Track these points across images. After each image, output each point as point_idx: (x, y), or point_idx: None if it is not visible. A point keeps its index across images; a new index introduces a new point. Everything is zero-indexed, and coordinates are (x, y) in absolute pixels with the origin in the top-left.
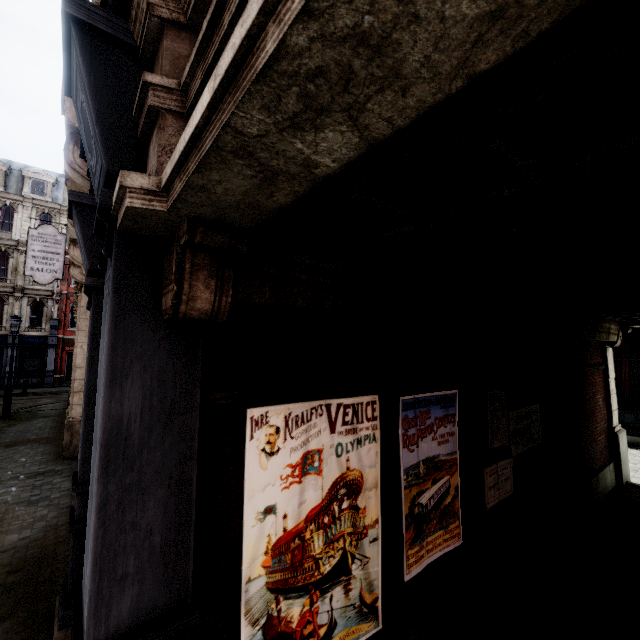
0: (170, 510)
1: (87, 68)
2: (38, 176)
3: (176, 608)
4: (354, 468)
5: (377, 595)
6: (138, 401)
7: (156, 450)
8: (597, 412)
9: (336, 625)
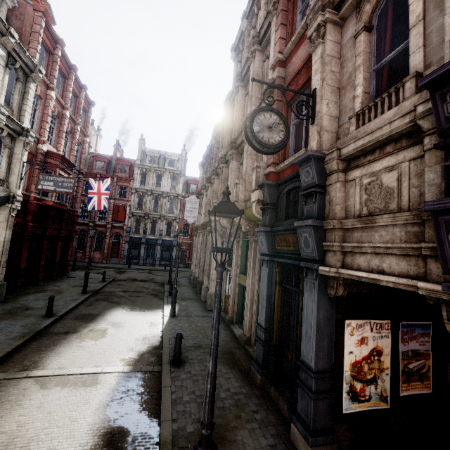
0: (328, 345)
1: (314, 235)
2: (171, 157)
3: (330, 370)
4: (379, 346)
5: (387, 395)
6: (322, 316)
7: (326, 329)
8: None
9: (371, 398)
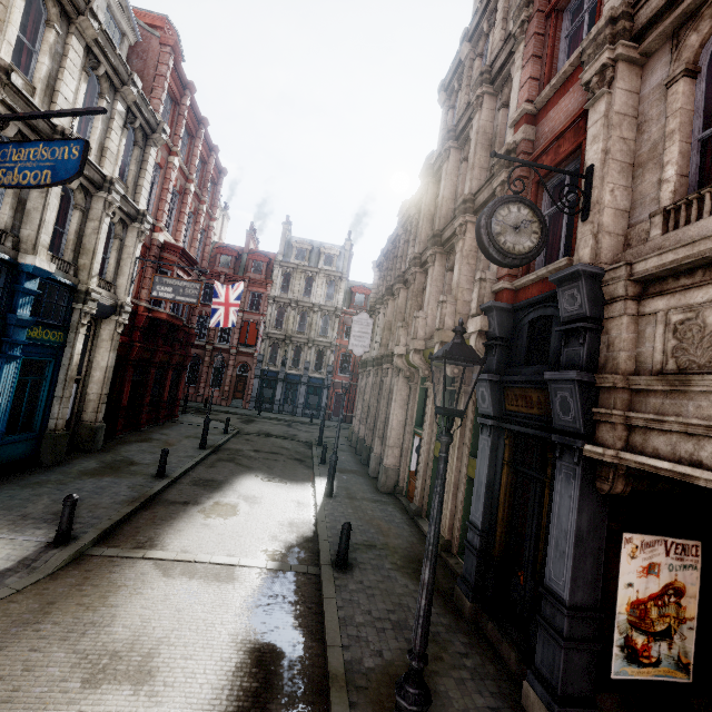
0: (594, 568)
1: (579, 396)
2: (329, 251)
3: (594, 608)
4: (679, 581)
5: (689, 662)
6: (585, 521)
7: (590, 542)
8: None
9: (661, 662)
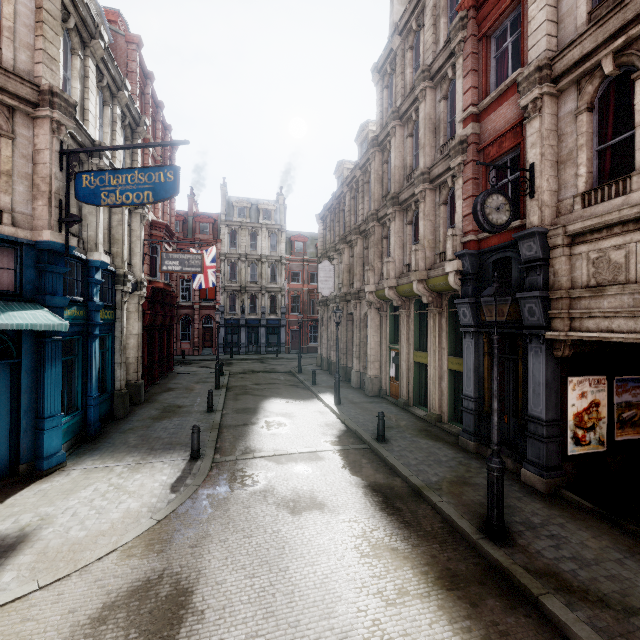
0: (555, 399)
1: (541, 305)
2: (266, 207)
3: (557, 419)
4: (597, 399)
5: (604, 440)
6: (549, 374)
7: (553, 385)
8: None
9: (591, 442)
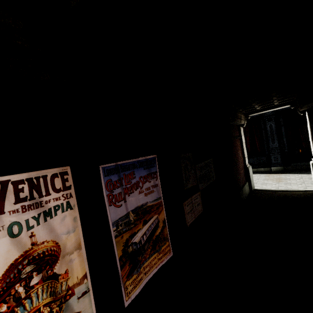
0: None
1: None
2: None
3: None
4: (44, 241)
5: None
6: None
7: None
8: (239, 159)
9: None
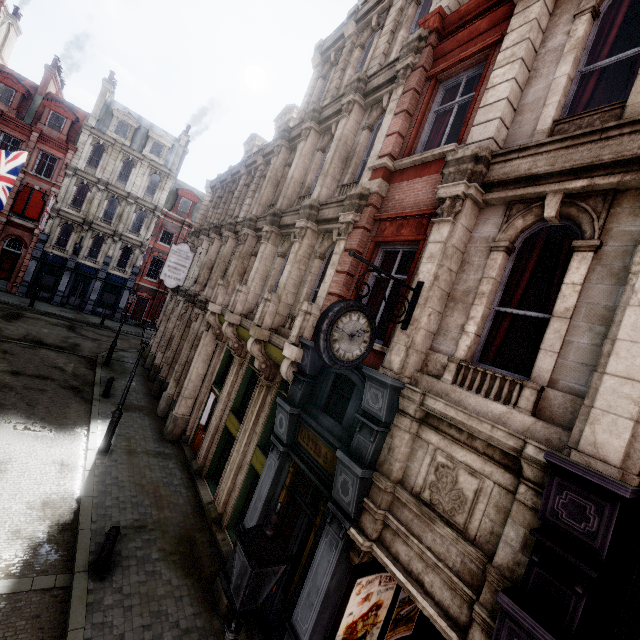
0: (331, 614)
1: (358, 489)
2: (160, 139)
3: None
4: (381, 599)
5: None
6: (335, 582)
7: (334, 596)
8: None
9: None
